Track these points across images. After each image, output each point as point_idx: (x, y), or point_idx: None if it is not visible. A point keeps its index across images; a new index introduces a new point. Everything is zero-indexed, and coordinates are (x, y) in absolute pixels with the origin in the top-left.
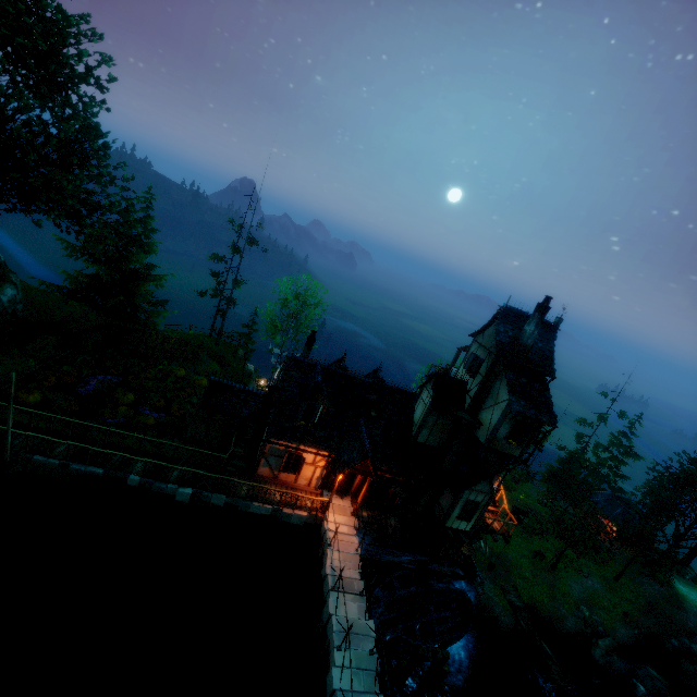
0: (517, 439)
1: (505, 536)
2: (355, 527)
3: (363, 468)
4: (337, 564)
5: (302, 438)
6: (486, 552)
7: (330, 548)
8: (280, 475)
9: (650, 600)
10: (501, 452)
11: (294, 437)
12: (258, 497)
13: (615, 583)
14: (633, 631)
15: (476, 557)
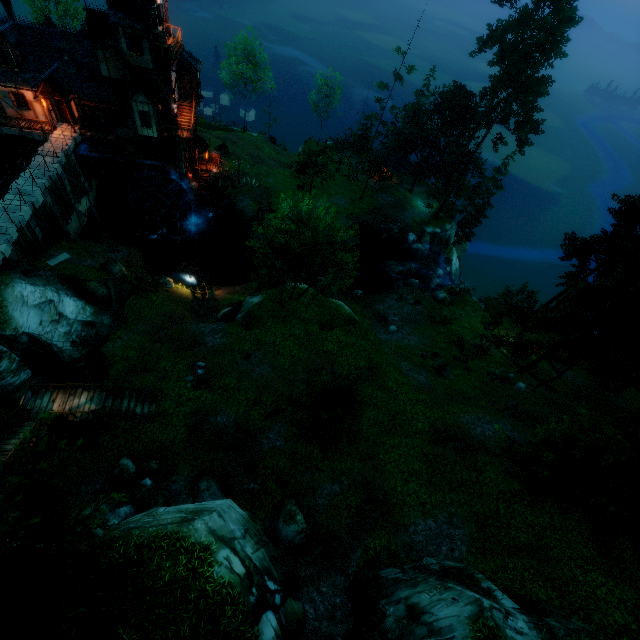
0: (141, 53)
1: (188, 140)
2: (74, 137)
3: (48, 91)
4: (48, 148)
5: (13, 80)
6: (254, 186)
7: (48, 143)
8: (24, 114)
9: (378, 207)
10: (137, 67)
11: (7, 79)
12: (7, 125)
13: (359, 201)
14: (353, 222)
15: (244, 188)
